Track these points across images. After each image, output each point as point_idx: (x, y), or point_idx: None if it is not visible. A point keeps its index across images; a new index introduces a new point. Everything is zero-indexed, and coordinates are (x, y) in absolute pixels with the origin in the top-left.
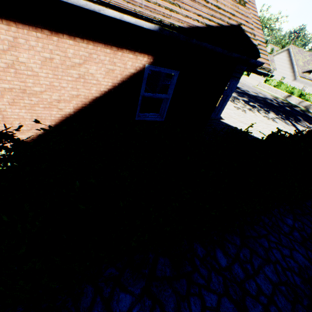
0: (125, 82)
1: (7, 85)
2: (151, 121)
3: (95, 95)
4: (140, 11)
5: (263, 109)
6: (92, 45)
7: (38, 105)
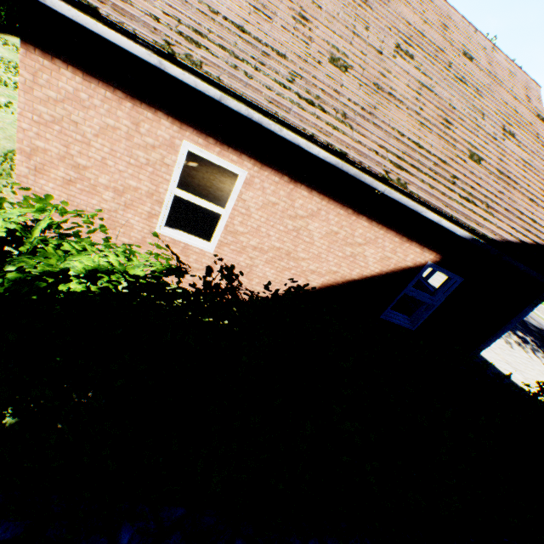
0: (394, 272)
1: (278, 244)
2: (397, 325)
3: (353, 276)
4: (455, 217)
5: (543, 351)
6: (384, 231)
7: (290, 269)
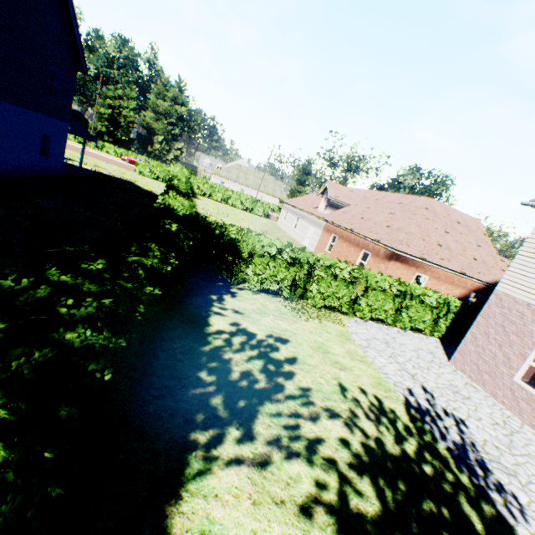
0: (462, 296)
1: None
2: None
3: None
4: (477, 279)
5: None
6: (459, 285)
7: None
